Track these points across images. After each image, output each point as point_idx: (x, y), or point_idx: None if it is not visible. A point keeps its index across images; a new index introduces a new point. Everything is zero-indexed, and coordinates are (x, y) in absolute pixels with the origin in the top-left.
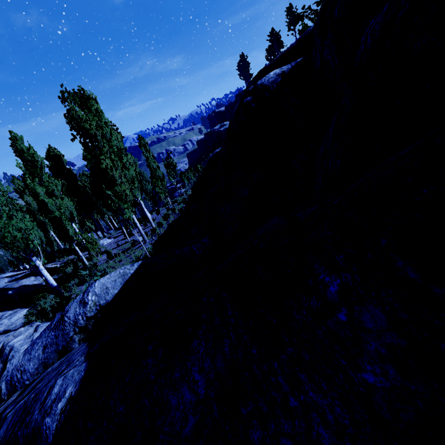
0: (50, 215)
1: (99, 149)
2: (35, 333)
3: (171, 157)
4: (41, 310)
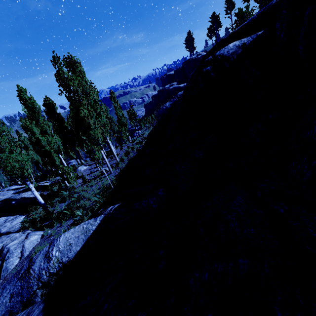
0: (42, 149)
1: (80, 101)
2: (26, 240)
3: (133, 109)
4: (32, 220)
